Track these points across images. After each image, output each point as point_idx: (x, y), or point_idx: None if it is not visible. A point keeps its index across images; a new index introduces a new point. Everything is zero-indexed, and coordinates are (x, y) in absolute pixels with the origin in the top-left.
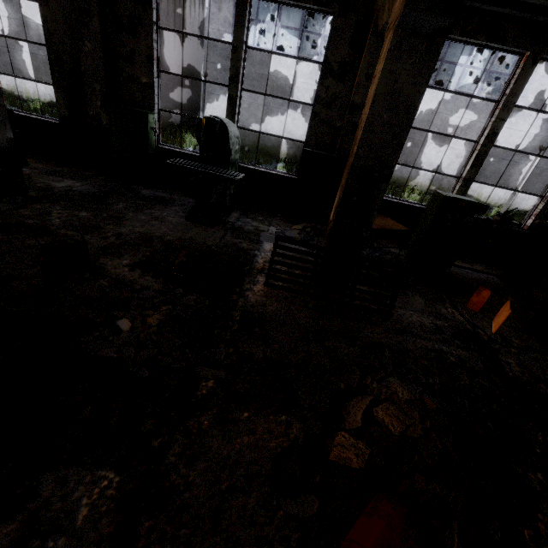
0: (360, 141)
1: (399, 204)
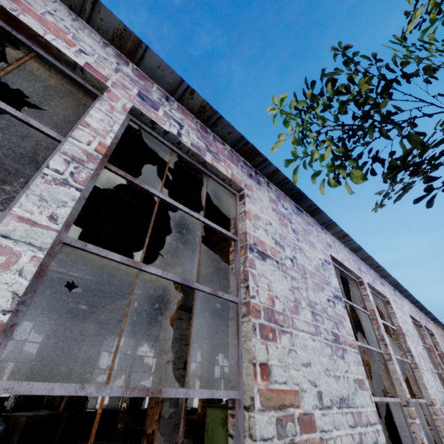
0: (207, 382)
1: (194, 409)
